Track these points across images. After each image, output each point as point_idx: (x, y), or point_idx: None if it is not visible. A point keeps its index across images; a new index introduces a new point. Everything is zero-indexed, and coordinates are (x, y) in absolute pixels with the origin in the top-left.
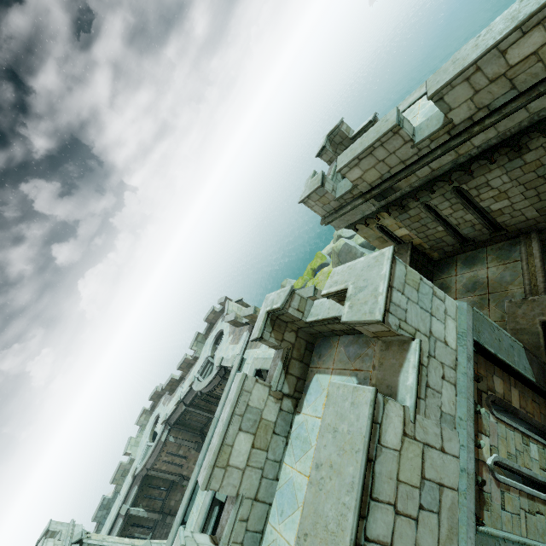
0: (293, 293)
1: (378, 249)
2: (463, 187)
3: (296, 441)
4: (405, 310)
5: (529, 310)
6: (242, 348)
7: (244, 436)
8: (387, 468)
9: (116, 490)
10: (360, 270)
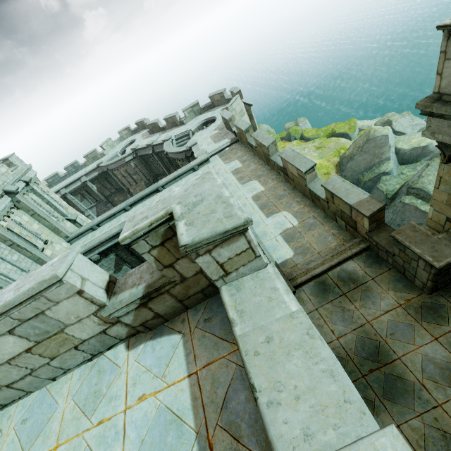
0: (237, 233)
1: (405, 167)
2: None
3: (95, 375)
4: None
5: None
6: (215, 151)
7: (15, 339)
8: None
9: (86, 163)
10: None
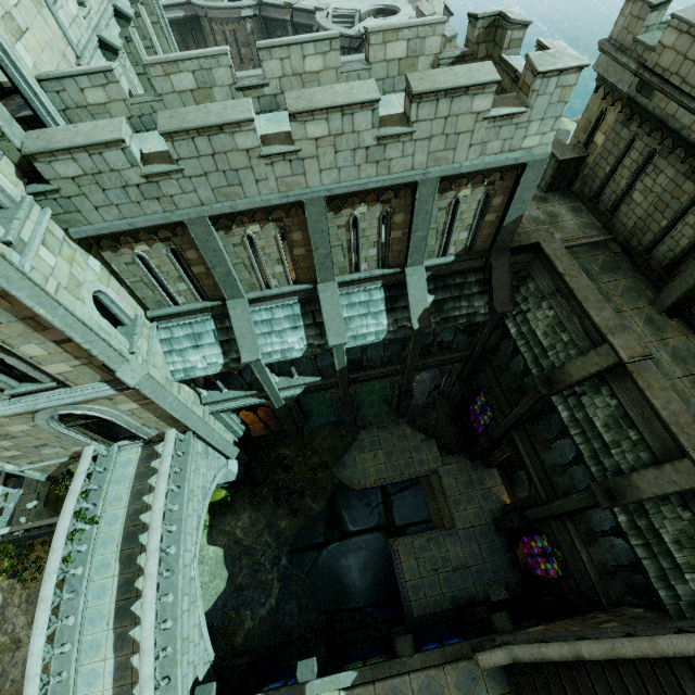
0: (524, 27)
1: None
2: (656, 157)
3: None
4: (545, 93)
5: (545, 236)
6: None
7: (405, 47)
8: (463, 105)
9: None
10: (566, 53)
